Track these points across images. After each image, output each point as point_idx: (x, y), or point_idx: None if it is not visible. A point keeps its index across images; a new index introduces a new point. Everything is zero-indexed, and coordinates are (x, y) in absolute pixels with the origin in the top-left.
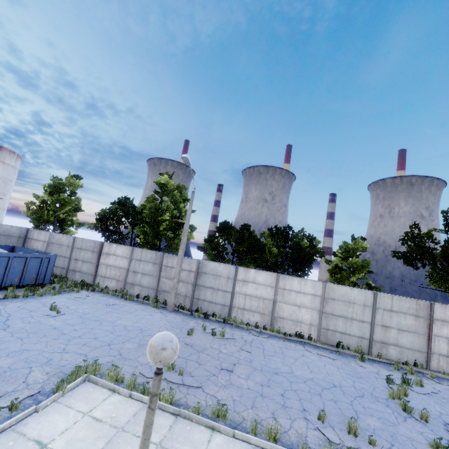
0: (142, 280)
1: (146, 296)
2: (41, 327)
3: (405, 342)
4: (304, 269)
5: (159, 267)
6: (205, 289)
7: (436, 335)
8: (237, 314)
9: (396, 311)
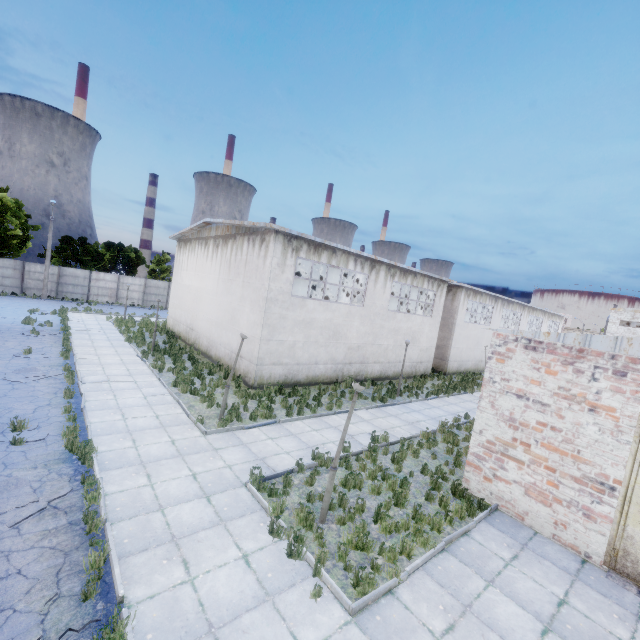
0: (4, 281)
1: (14, 292)
2: (2, 304)
3: None
4: (133, 271)
5: (21, 272)
6: (68, 285)
7: None
8: (94, 298)
9: None
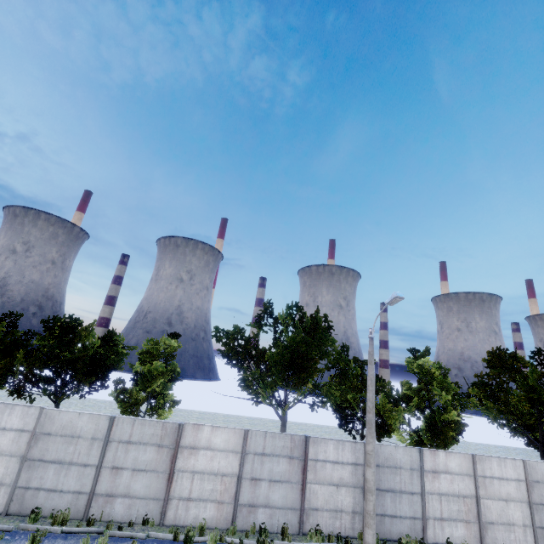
0: None
1: None
2: None
3: (140, 487)
4: (84, 380)
5: None
6: None
7: (181, 470)
8: None
9: (135, 441)
